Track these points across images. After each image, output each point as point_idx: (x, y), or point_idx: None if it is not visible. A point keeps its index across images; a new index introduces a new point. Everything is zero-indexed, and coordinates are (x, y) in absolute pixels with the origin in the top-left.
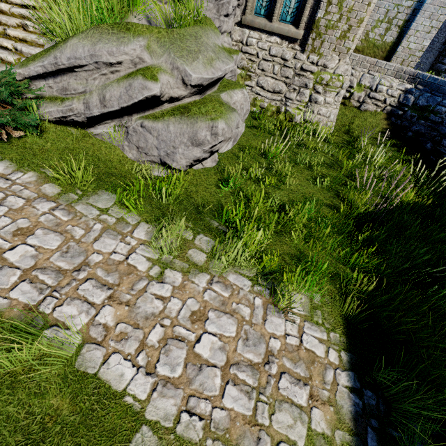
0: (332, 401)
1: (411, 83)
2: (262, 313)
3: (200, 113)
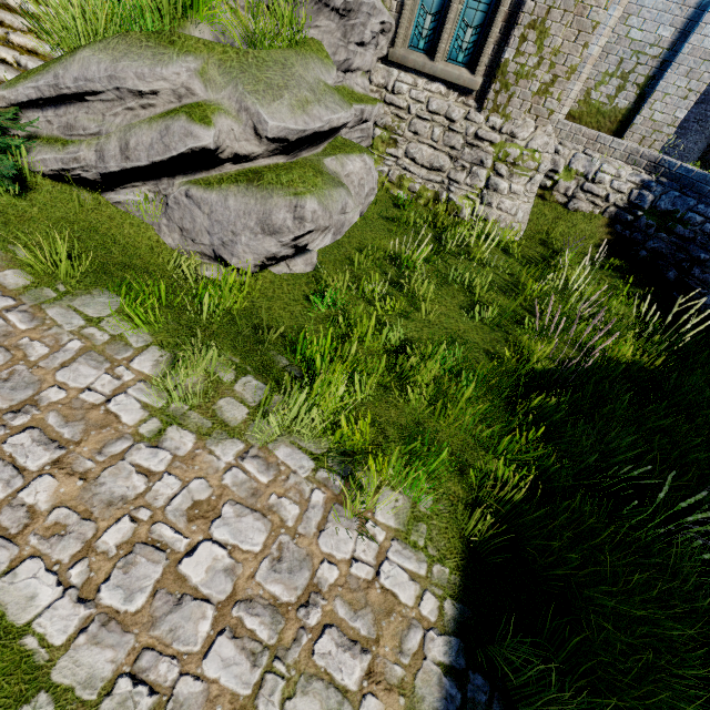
0: (406, 686)
1: (651, 173)
2: (319, 518)
3: (278, 183)
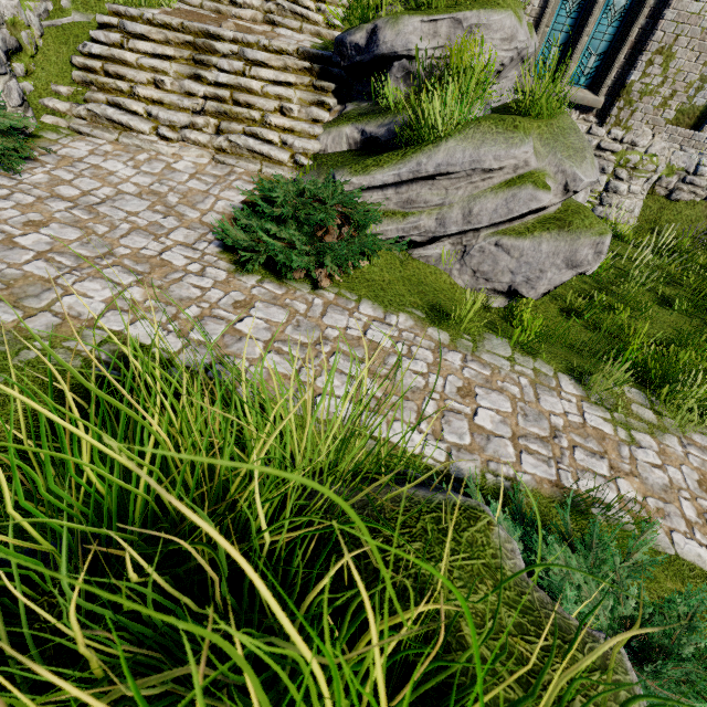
0: None
1: None
2: None
3: (584, 227)
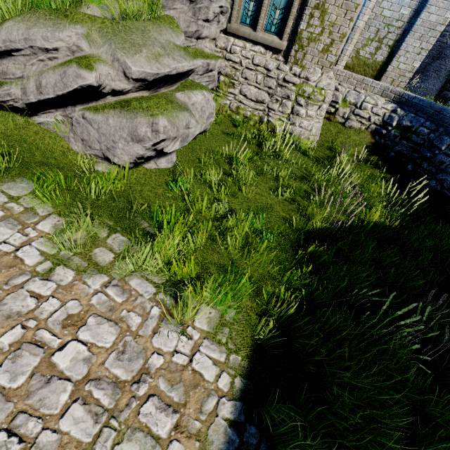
0: (201, 434)
1: (397, 102)
2: (154, 325)
3: (140, 108)
